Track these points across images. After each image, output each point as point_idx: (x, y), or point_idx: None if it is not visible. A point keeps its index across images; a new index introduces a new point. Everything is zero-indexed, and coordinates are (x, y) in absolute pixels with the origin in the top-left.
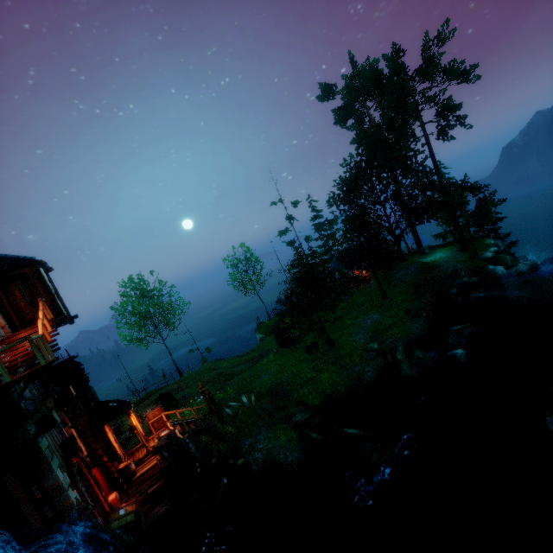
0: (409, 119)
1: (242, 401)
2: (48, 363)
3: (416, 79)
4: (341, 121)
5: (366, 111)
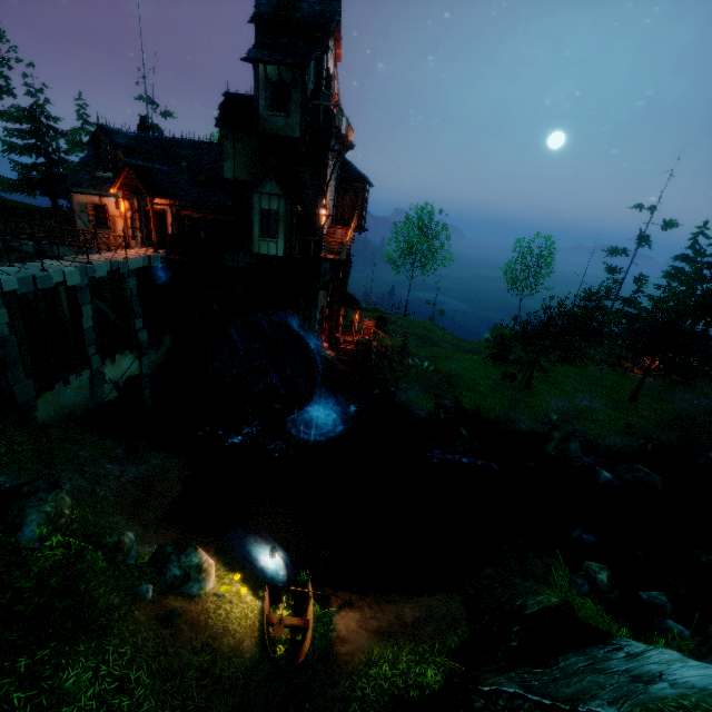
0: None
1: (423, 363)
2: (343, 260)
3: None
4: None
5: None
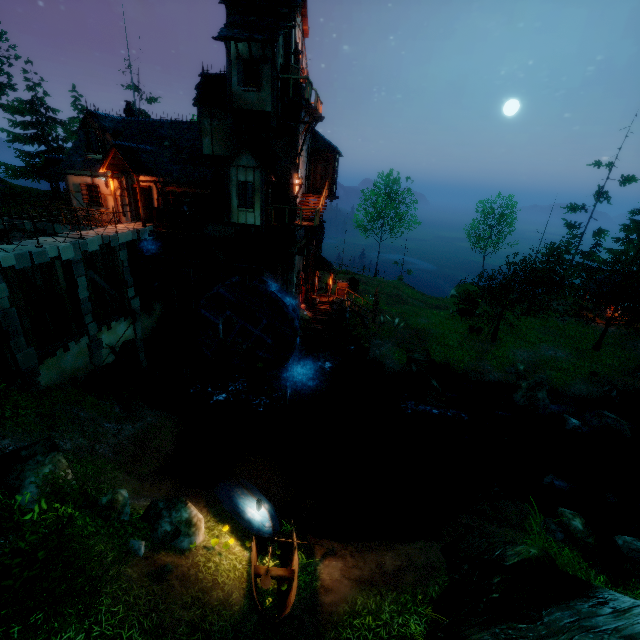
0: None
1: (394, 320)
2: (316, 226)
3: None
4: None
5: None
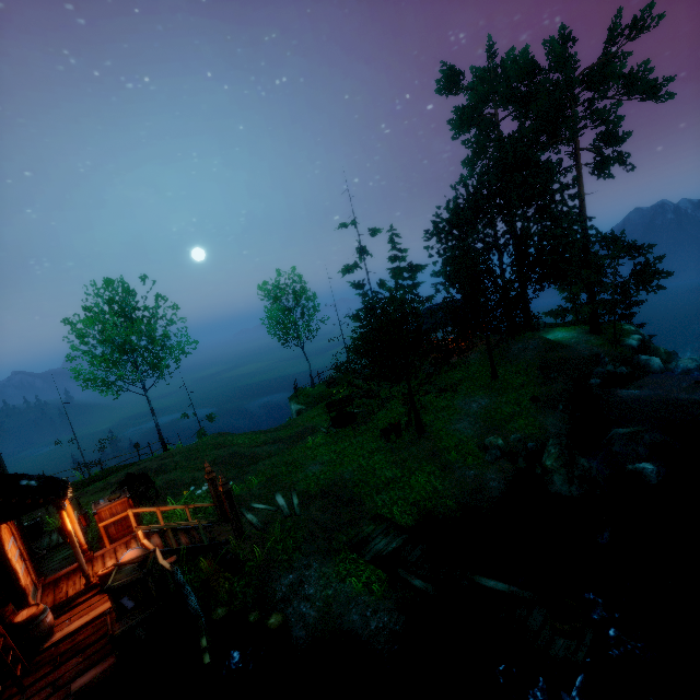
0: (562, 138)
1: (276, 503)
2: None
3: (582, 84)
4: (463, 125)
5: (495, 123)
